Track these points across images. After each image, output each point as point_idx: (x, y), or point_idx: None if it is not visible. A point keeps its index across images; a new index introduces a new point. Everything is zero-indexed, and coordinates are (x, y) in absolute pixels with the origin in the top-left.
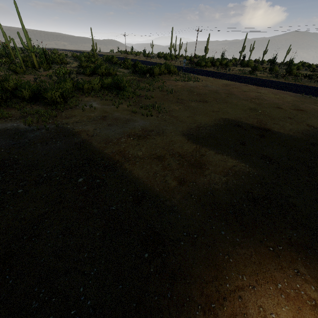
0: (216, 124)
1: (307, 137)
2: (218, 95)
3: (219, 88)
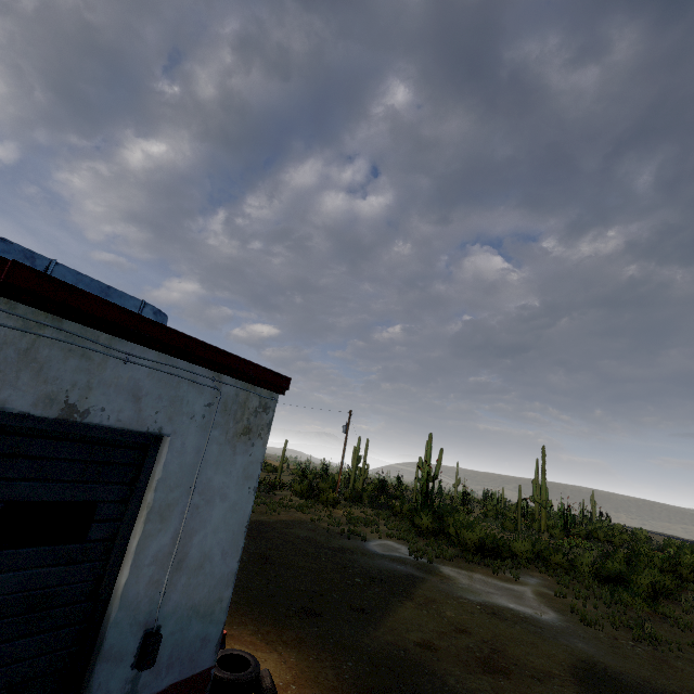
0: None
1: None
2: None
3: None
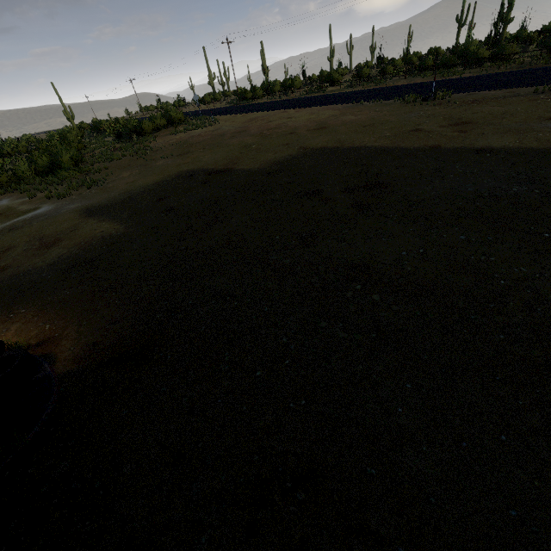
0: (157, 183)
1: (272, 166)
2: (219, 139)
3: (234, 127)
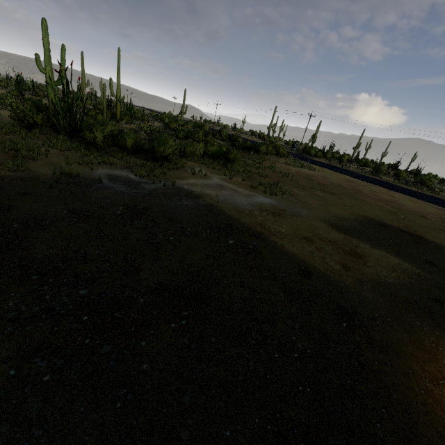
0: (357, 219)
1: None
2: (344, 190)
3: (342, 183)
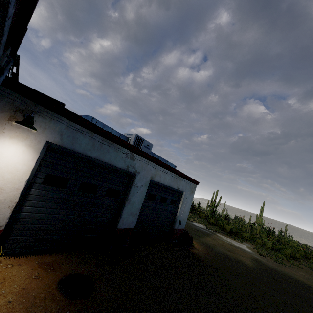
0: (302, 281)
1: None
2: None
3: None
